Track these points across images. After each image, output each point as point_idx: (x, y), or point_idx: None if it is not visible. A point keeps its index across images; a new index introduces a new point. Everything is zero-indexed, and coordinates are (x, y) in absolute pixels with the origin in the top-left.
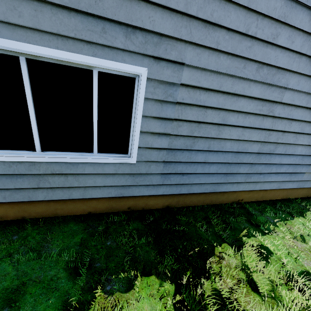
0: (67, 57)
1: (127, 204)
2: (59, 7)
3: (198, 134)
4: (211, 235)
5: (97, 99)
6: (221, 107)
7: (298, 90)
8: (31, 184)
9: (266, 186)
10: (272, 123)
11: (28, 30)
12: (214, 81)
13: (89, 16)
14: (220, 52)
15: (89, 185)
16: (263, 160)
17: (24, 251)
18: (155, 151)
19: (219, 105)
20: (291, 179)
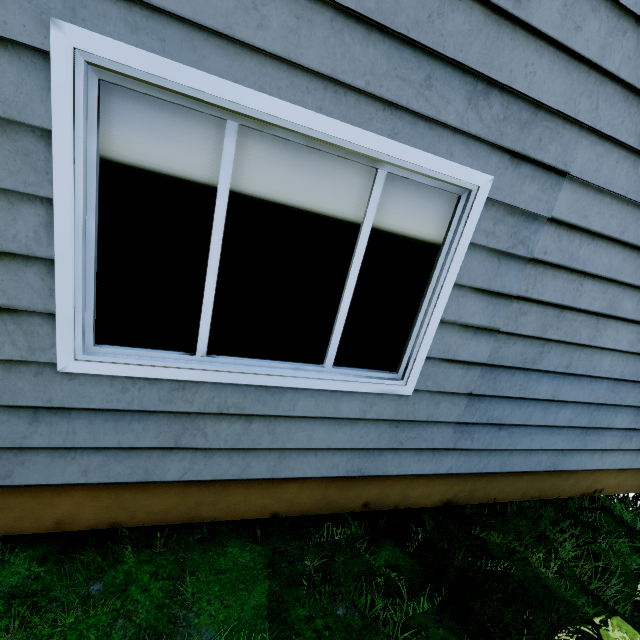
0: (335, 133)
1: (363, 494)
2: (349, 18)
3: (553, 335)
4: (574, 590)
5: (367, 237)
6: (614, 277)
7: None
8: (162, 439)
9: None
10: None
11: (267, 62)
12: (613, 218)
13: (407, 46)
14: (639, 156)
15: (295, 446)
16: None
17: (125, 637)
18: (457, 369)
19: (612, 271)
20: None
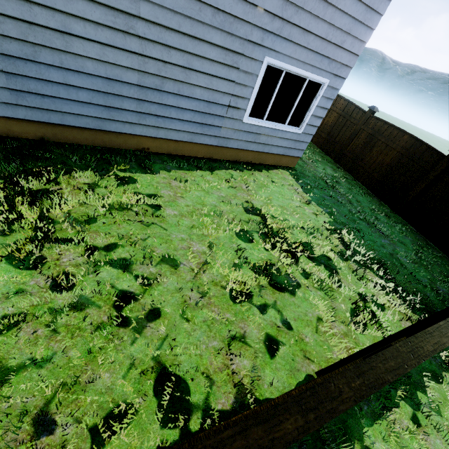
0: None
1: None
2: None
3: (35, 41)
4: (81, 165)
5: None
6: (52, 6)
7: (158, 3)
8: None
9: (173, 135)
10: (141, 46)
11: None
12: None
13: None
14: None
15: None
16: (152, 98)
17: None
18: None
19: (47, 2)
20: (204, 132)
